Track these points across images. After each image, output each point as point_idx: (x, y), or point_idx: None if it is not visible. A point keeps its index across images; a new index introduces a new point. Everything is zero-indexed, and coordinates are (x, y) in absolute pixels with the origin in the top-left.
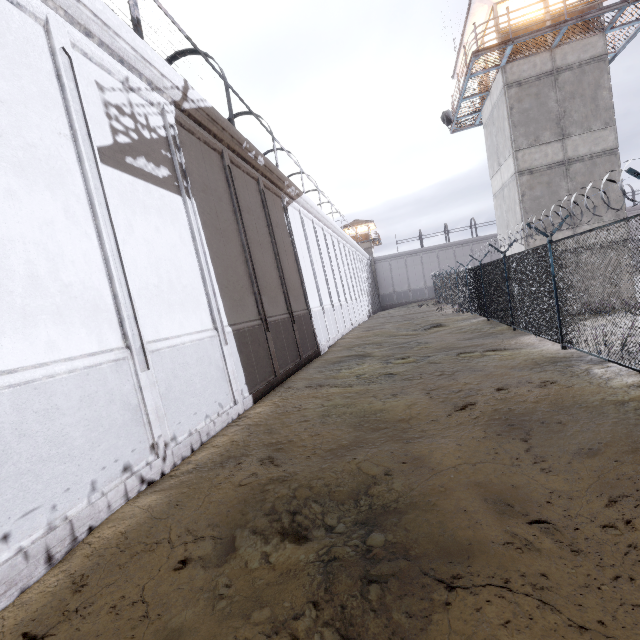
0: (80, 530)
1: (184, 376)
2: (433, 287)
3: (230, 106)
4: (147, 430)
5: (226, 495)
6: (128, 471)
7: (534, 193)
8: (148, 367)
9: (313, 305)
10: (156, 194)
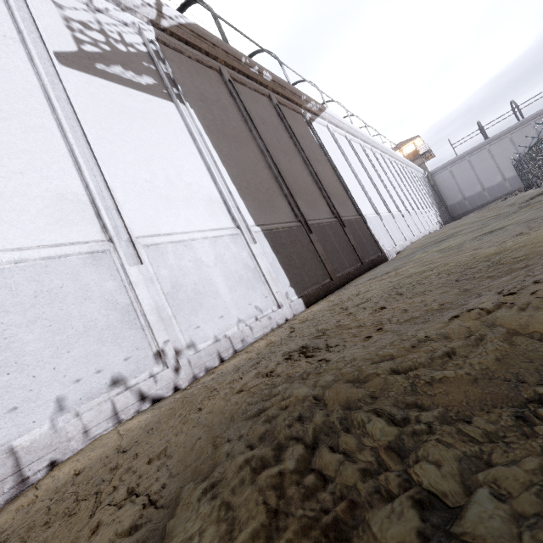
0: (33, 467)
1: (198, 274)
2: (515, 176)
3: (222, 32)
4: (147, 334)
5: (212, 410)
6: (120, 385)
7: None
8: (141, 262)
9: (366, 212)
10: (139, 98)
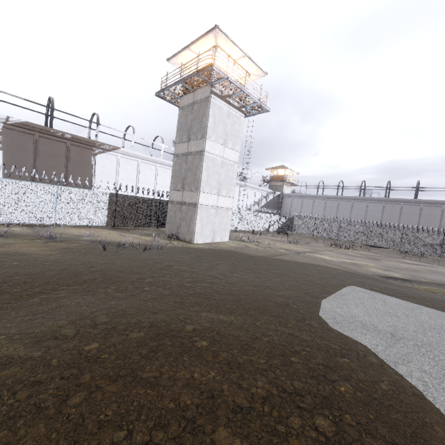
0: None
1: None
2: None
3: (52, 117)
4: None
5: None
6: None
7: (176, 168)
8: None
9: None
10: None
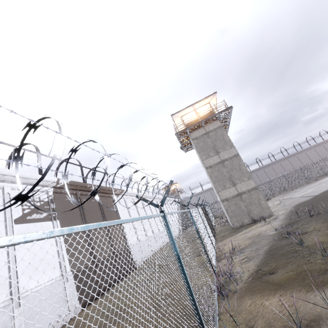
0: None
1: (39, 305)
2: None
3: (83, 174)
4: None
5: None
6: None
7: (214, 174)
8: (20, 305)
9: (132, 241)
10: (39, 225)
